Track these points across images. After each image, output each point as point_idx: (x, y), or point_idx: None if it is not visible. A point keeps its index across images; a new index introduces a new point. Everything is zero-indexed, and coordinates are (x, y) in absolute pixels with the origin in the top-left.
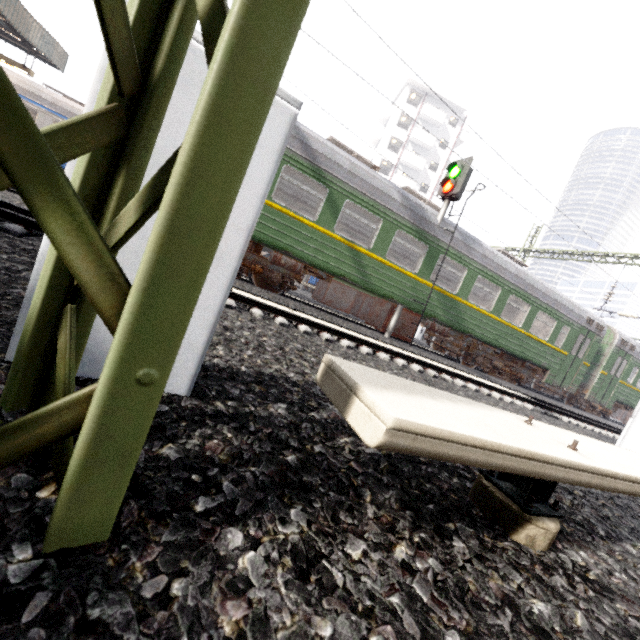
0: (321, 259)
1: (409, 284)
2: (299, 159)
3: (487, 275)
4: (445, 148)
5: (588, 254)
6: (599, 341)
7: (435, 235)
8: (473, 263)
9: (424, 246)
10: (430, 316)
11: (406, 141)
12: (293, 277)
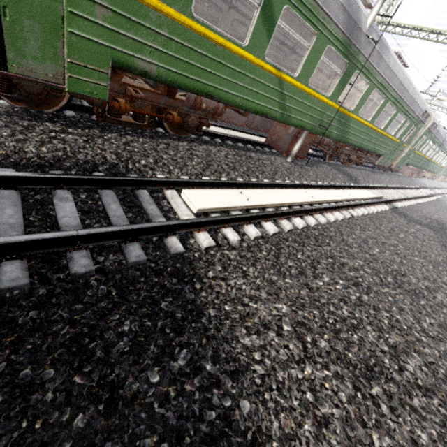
0: (247, 98)
1: (320, 109)
2: None
3: (381, 86)
4: None
5: (436, 32)
6: (421, 127)
7: (359, 47)
8: (376, 76)
9: (343, 62)
10: (326, 135)
11: None
12: (210, 116)
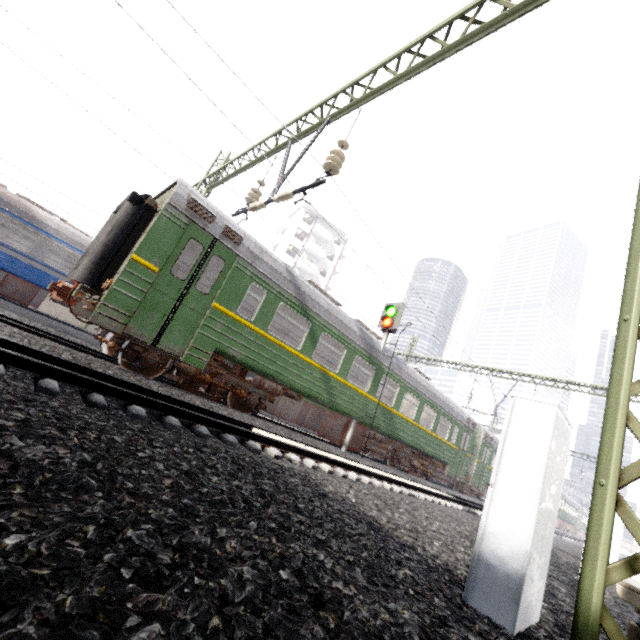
0: (300, 383)
1: (362, 401)
2: (292, 299)
3: (411, 390)
4: (332, 260)
5: (452, 363)
6: (474, 436)
7: (380, 359)
8: (403, 381)
9: (372, 368)
10: (375, 428)
11: (302, 250)
12: (268, 398)
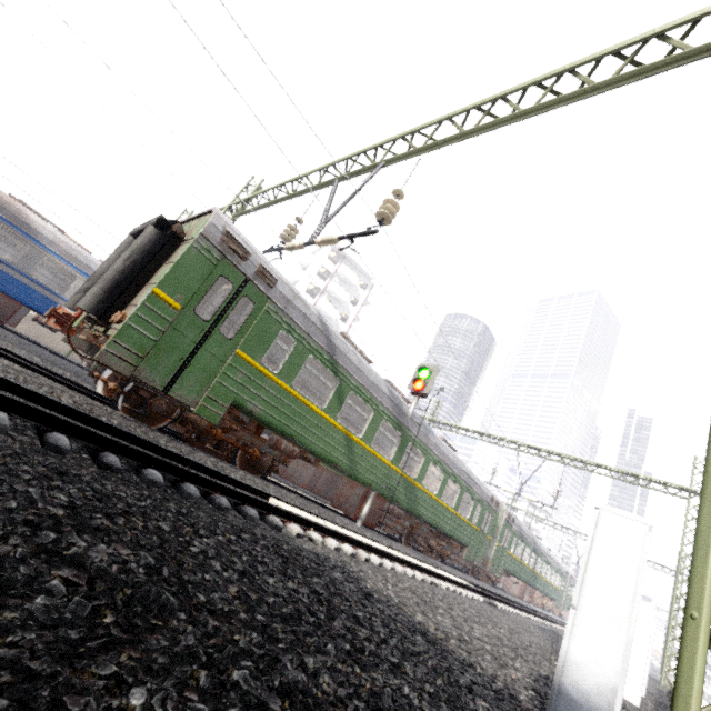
0: (321, 447)
1: (384, 471)
2: (322, 352)
3: (436, 461)
4: (355, 305)
5: (478, 433)
6: (496, 516)
7: (407, 426)
8: (429, 451)
9: (398, 435)
10: (395, 501)
11: (323, 290)
12: (283, 460)
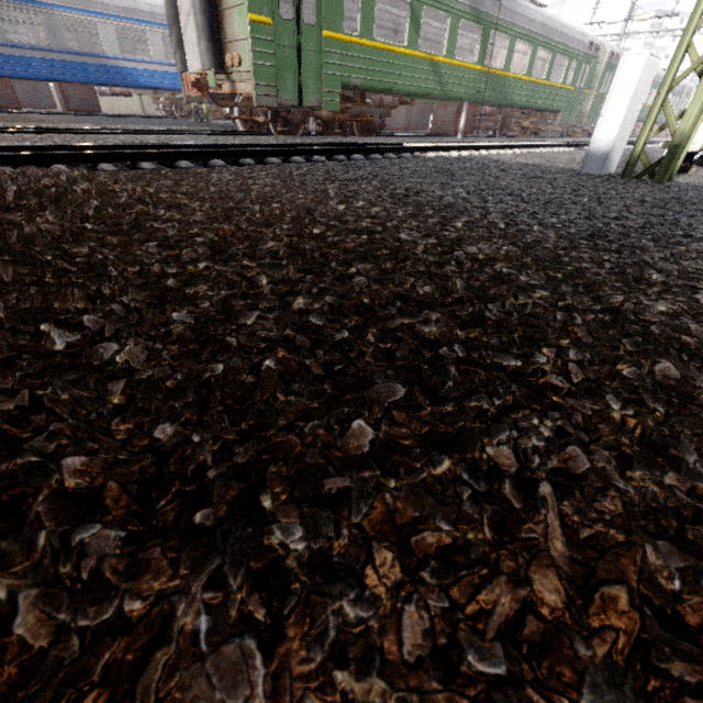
0: (414, 85)
1: (471, 77)
2: None
3: (522, 36)
4: None
5: None
6: (595, 63)
7: (486, 11)
8: (513, 28)
9: (478, 28)
10: (486, 102)
11: None
12: (386, 114)
